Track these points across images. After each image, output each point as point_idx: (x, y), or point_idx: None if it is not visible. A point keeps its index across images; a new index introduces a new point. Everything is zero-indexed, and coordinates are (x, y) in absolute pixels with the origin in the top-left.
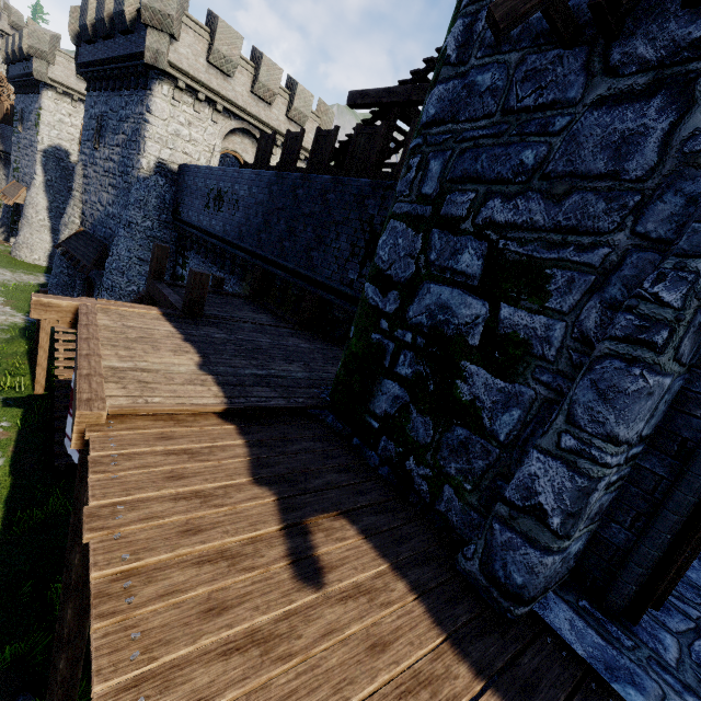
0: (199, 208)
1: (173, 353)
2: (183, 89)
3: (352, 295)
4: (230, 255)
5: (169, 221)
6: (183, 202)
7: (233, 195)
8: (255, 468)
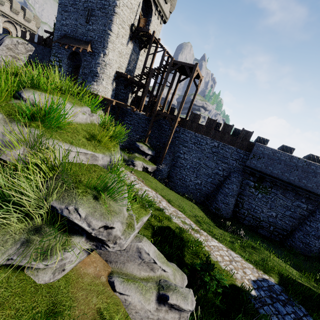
0: None
1: None
2: None
3: None
4: None
5: None
6: None
7: None
8: None
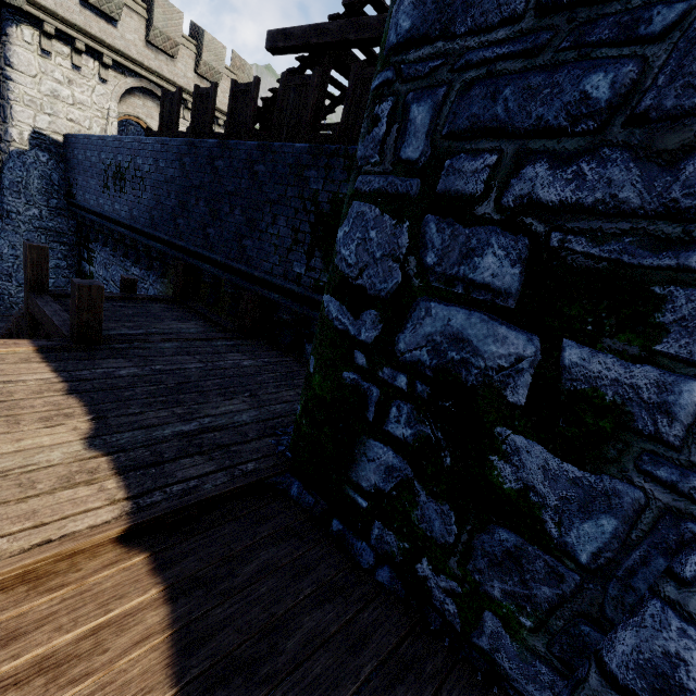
0: (97, 189)
1: (44, 423)
2: (52, 34)
3: (300, 293)
4: (144, 247)
5: (62, 207)
6: (76, 182)
7: (137, 171)
8: (182, 655)
